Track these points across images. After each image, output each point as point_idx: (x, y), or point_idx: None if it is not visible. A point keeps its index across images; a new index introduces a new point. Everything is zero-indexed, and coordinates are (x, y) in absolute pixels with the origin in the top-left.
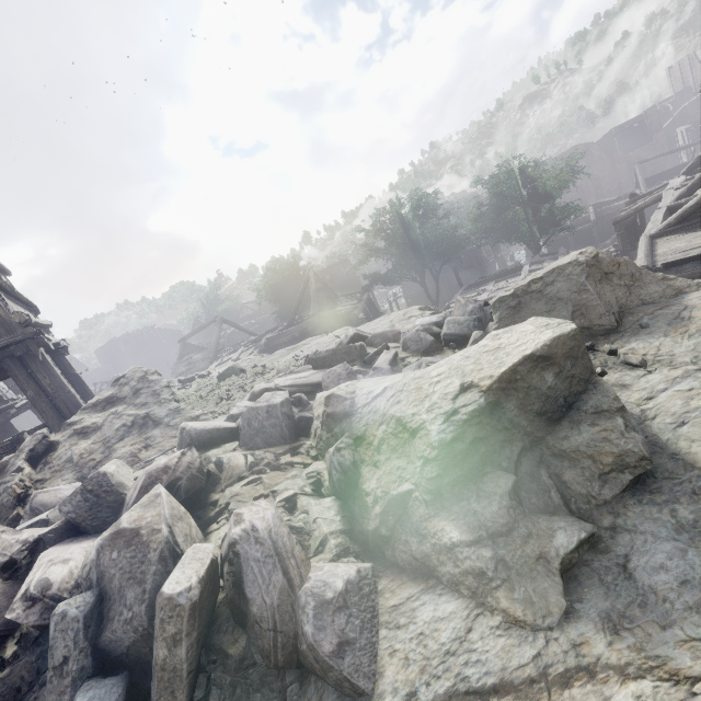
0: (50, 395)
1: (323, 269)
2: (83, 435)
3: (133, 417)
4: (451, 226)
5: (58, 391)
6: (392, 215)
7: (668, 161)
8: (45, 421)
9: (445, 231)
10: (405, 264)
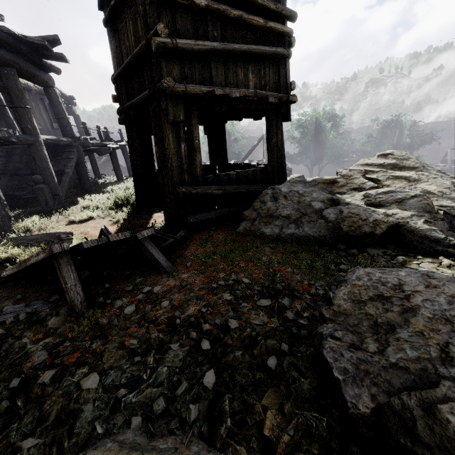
0: (277, 148)
1: (245, 137)
2: (408, 181)
3: (450, 181)
4: (344, 142)
5: (281, 147)
6: (312, 119)
7: (454, 154)
8: (271, 163)
9: (339, 143)
10: (308, 154)
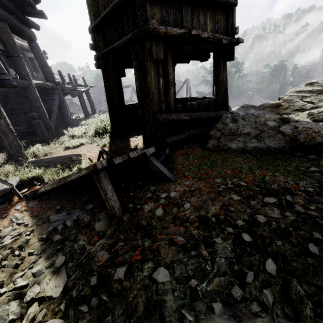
0: (222, 83)
1: None
2: None
3: None
4: (244, 82)
5: (225, 82)
6: None
7: None
8: (218, 95)
9: (240, 84)
10: None
